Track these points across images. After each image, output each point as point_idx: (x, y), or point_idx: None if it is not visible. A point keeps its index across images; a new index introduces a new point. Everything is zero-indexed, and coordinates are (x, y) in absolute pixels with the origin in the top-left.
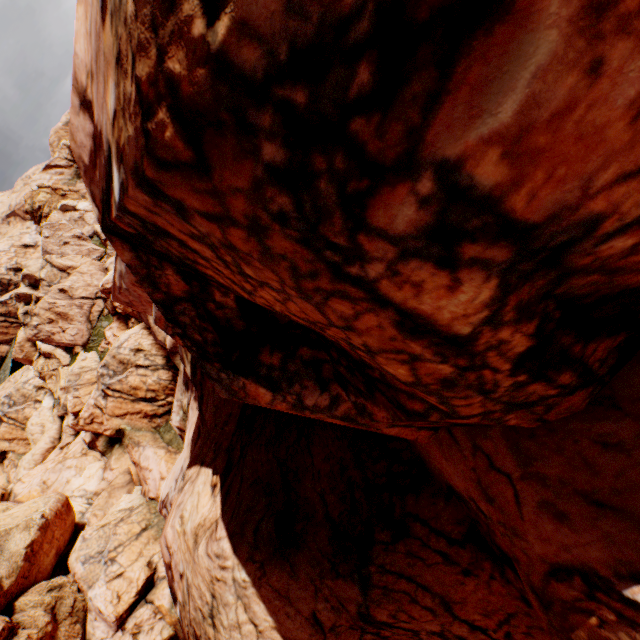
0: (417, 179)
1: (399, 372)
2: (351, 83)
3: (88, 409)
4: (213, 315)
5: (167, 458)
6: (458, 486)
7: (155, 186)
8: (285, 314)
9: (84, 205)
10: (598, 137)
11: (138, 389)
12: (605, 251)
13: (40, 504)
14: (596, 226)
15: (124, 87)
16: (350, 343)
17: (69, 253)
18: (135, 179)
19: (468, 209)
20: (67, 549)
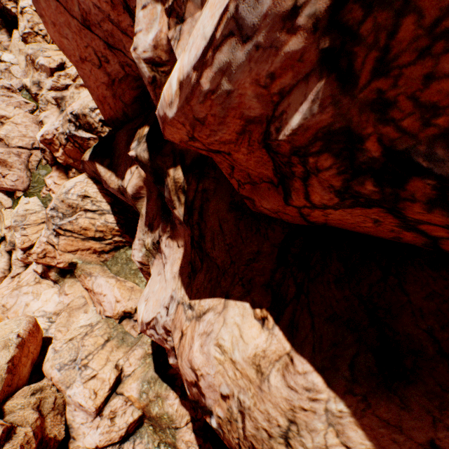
0: None
1: None
2: None
3: (40, 246)
4: None
5: (118, 286)
6: None
7: None
8: None
9: (9, 57)
10: None
11: (88, 230)
12: None
13: (12, 326)
14: None
15: None
16: None
17: None
18: None
19: None
20: (39, 359)
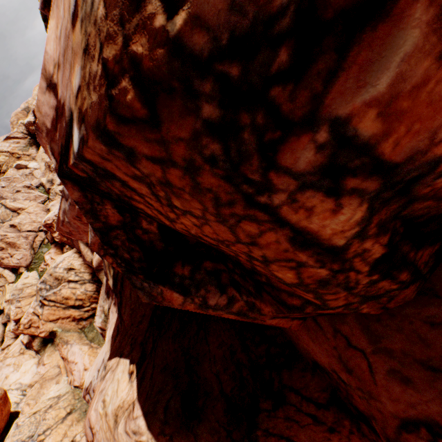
0: (316, 131)
1: (287, 276)
2: (273, 62)
3: (27, 316)
4: (140, 238)
5: (90, 352)
6: (322, 361)
7: (113, 137)
8: (198, 236)
9: (34, 164)
10: (441, 103)
11: (69, 299)
12: (439, 183)
13: None
14: (437, 165)
15: (90, 68)
16: (250, 255)
17: (20, 198)
18: (96, 133)
19: (352, 153)
20: (2, 436)
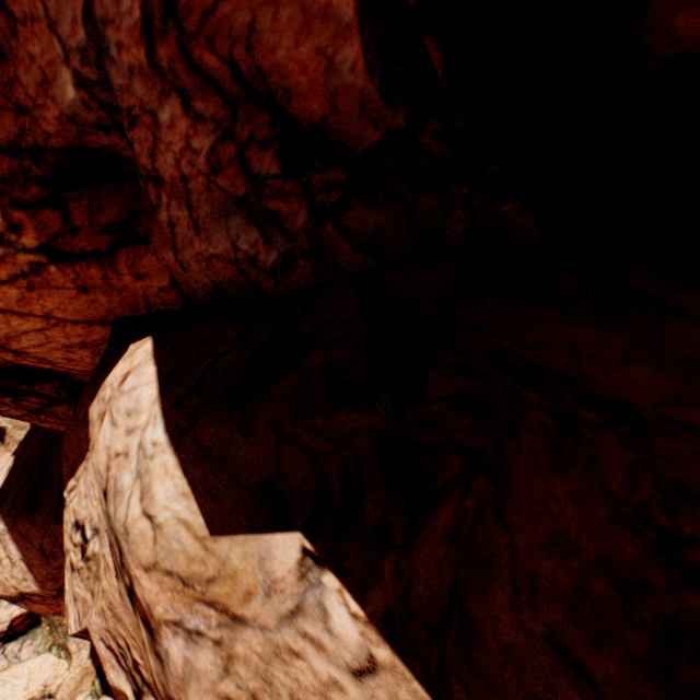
0: None
1: None
2: None
3: None
4: None
5: None
6: None
7: None
8: None
9: None
10: None
11: None
12: None
13: None
14: None
15: None
16: None
17: None
18: None
19: None
20: None
